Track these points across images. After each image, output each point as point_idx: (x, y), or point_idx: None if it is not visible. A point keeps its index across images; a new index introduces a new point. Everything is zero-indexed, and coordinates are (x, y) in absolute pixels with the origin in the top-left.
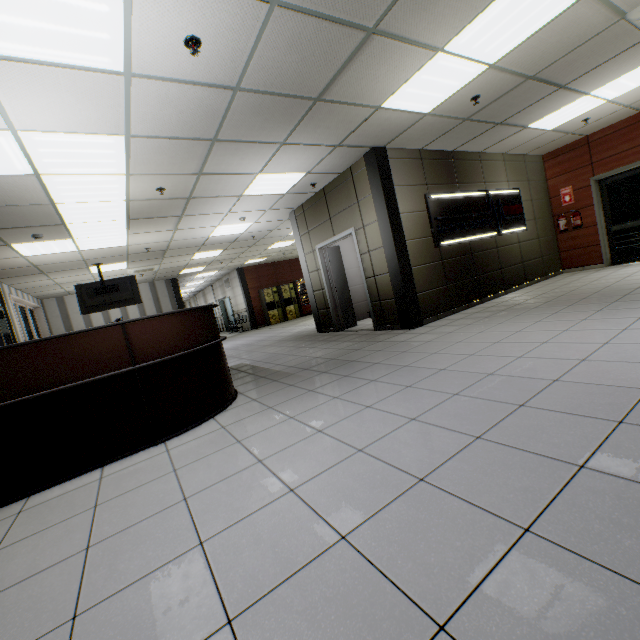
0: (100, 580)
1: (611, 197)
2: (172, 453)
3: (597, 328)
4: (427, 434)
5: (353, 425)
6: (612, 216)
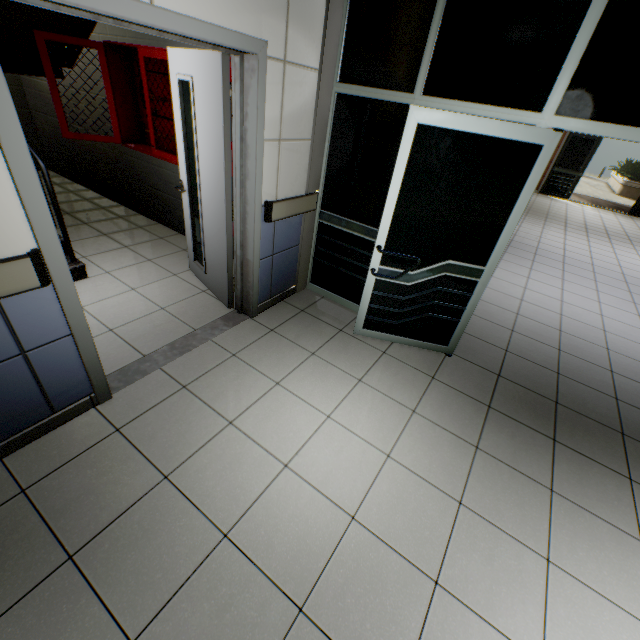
0: (590, 323)
1: (569, 147)
2: (499, 278)
3: (602, 249)
4: (611, 288)
5: (573, 279)
6: (560, 161)
